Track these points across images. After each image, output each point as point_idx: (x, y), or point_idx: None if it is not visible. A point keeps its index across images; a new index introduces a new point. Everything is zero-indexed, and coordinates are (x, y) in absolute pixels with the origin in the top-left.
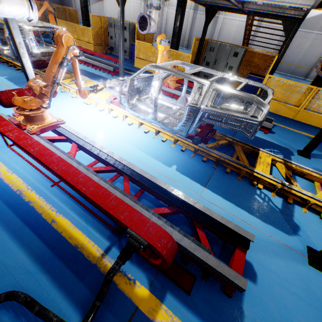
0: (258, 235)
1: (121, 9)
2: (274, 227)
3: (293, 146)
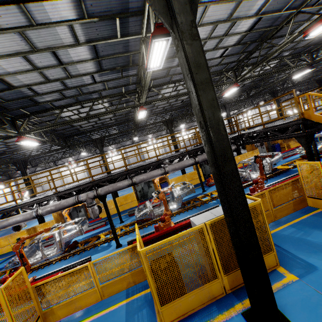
0: None
1: None
2: None
3: None
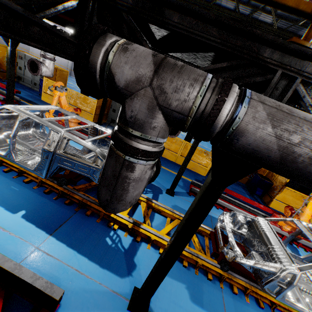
0: (88, 285)
1: (11, 48)
2: (110, 271)
3: (165, 185)
